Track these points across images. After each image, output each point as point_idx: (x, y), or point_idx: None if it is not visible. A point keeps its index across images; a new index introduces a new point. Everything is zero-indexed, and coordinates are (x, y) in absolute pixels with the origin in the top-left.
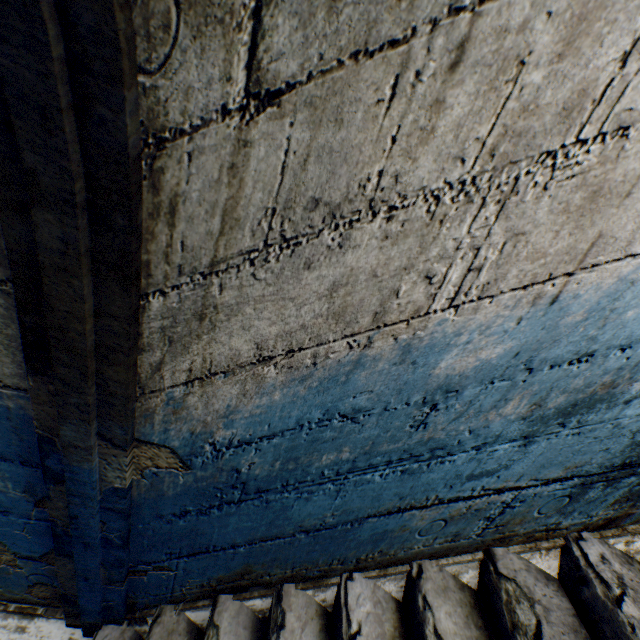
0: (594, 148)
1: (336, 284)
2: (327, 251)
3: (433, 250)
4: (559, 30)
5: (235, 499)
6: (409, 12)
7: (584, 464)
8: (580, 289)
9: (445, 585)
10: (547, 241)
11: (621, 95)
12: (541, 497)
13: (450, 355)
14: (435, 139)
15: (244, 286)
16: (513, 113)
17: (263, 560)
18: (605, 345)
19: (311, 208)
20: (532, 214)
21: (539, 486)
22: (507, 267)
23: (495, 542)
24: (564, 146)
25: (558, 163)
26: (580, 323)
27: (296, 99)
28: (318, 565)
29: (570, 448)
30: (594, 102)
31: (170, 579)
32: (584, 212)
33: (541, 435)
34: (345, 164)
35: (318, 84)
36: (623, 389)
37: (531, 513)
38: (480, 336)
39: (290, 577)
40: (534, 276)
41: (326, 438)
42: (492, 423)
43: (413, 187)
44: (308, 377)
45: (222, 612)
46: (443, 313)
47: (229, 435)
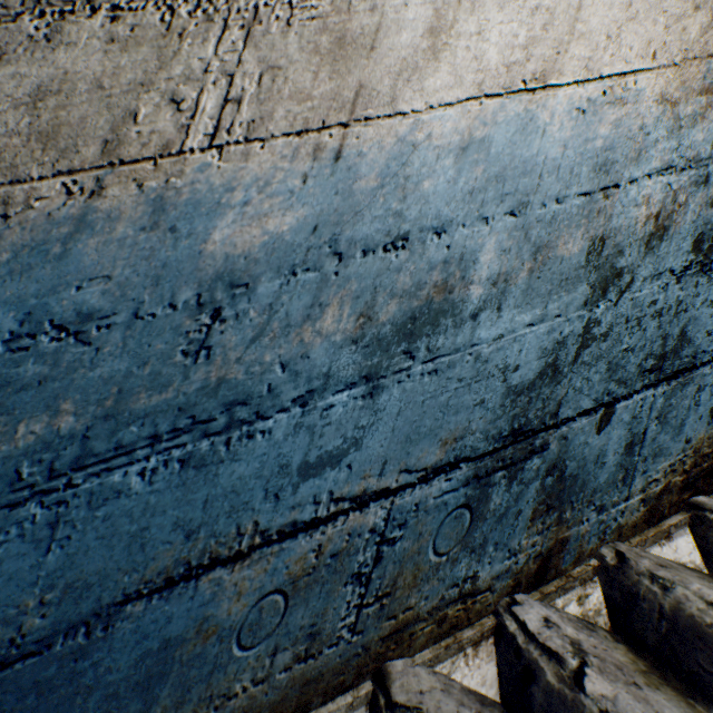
0: None
1: (44, 90)
2: (30, 43)
3: (177, 68)
4: None
5: None
6: None
7: (465, 433)
8: (363, 146)
9: None
10: (309, 82)
11: None
12: (429, 512)
13: (226, 222)
14: None
15: None
16: None
17: None
18: (417, 226)
19: None
20: (284, 49)
21: (418, 486)
22: (272, 105)
23: (389, 647)
24: None
25: (295, 3)
26: (378, 192)
27: None
28: None
29: (435, 401)
30: None
31: None
32: (337, 58)
33: (388, 375)
34: None
35: None
36: (462, 295)
37: (426, 555)
38: (261, 196)
39: None
40: (306, 122)
41: (27, 380)
42: (313, 350)
43: None
44: None
45: None
46: (204, 155)
47: None
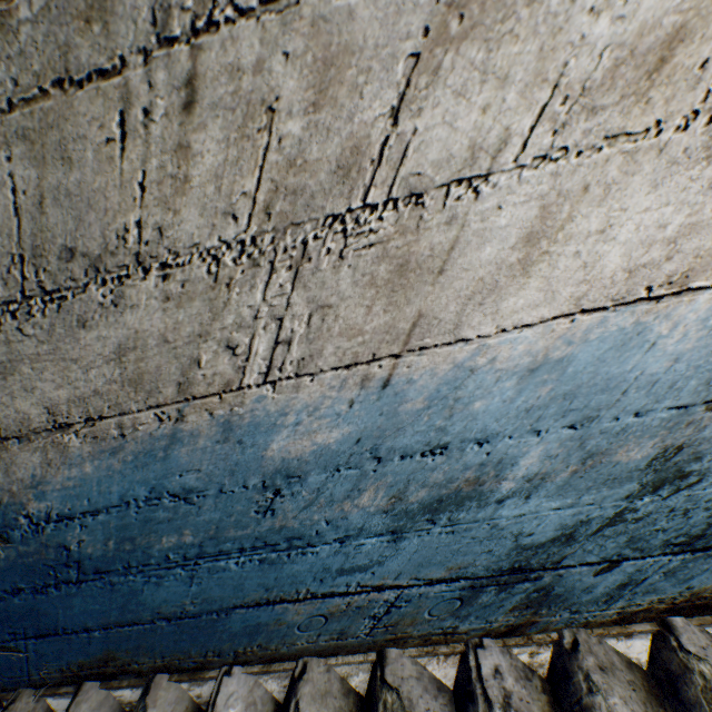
0: (388, 215)
1: (123, 347)
2: (102, 309)
3: (228, 317)
4: (305, 75)
5: (73, 579)
6: (108, 38)
7: (468, 565)
8: (414, 373)
9: (327, 689)
10: (361, 317)
11: (404, 156)
12: (429, 598)
13: (281, 436)
14: (194, 190)
15: (13, 341)
16: (280, 167)
17: (126, 647)
18: (459, 437)
19: (68, 258)
20: (335, 285)
21: (423, 586)
22: (321, 342)
23: (389, 643)
24: (352, 210)
25: (350, 229)
26: (423, 411)
27: (5, 129)
28: (192, 656)
29: (448, 547)
30: (374, 162)
31: (23, 661)
32: (396, 287)
33: (411, 531)
34: (92, 210)
35: (26, 114)
36: (492, 487)
37: (422, 614)
38: (311, 417)
39: (163, 667)
40: (356, 355)
41: (161, 518)
42: (351, 514)
43: (184, 243)
44: (120, 449)
45: (81, 703)
46: (260, 389)
47: (45, 508)
